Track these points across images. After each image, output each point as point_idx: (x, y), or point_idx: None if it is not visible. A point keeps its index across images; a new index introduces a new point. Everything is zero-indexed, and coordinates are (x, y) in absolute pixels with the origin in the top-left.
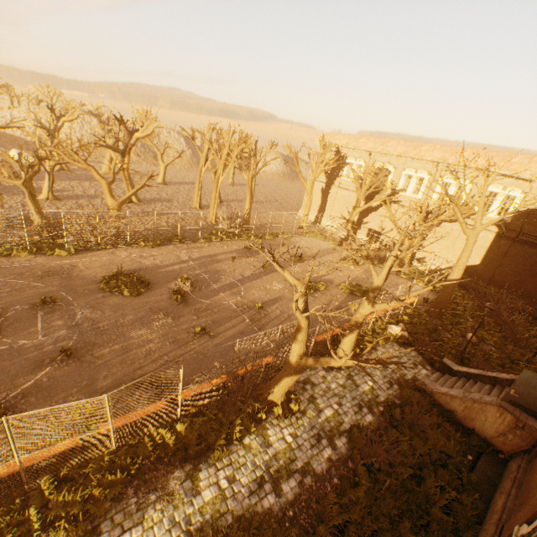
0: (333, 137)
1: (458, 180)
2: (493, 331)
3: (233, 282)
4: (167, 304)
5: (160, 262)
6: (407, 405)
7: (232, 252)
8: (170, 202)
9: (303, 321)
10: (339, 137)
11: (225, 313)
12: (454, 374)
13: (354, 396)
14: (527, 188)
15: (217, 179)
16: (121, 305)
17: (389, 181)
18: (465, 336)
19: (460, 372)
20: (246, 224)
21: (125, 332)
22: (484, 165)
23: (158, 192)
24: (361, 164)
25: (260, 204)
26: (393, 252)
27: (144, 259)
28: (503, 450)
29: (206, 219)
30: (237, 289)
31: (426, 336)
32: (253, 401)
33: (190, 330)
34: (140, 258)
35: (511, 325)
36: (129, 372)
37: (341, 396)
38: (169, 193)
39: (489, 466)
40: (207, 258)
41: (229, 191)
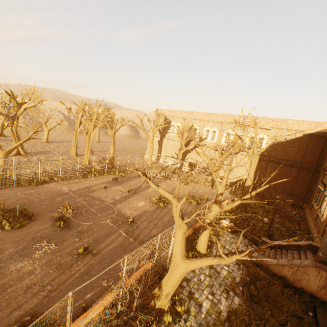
0: (161, 111)
1: (241, 128)
2: (275, 214)
3: (107, 205)
4: (50, 231)
5: (44, 196)
6: (257, 280)
7: (104, 183)
8: (53, 153)
9: (184, 227)
10: (165, 111)
11: (104, 231)
12: (271, 248)
13: (220, 282)
14: (268, 133)
15: (89, 135)
16: (0, 240)
17: (197, 134)
18: (262, 220)
19: (275, 245)
20: (111, 164)
21: (2, 268)
22: (245, 123)
23: (42, 147)
24: (179, 125)
25: (119, 152)
26: (227, 167)
27: (28, 195)
28: (326, 300)
29: (82, 163)
30: (112, 210)
31: (243, 223)
32: (142, 313)
33: (74, 252)
34: (24, 194)
35: (284, 209)
36: (3, 316)
37: (211, 285)
38: (51, 147)
39: (325, 318)
40: (85, 189)
41: (96, 146)
